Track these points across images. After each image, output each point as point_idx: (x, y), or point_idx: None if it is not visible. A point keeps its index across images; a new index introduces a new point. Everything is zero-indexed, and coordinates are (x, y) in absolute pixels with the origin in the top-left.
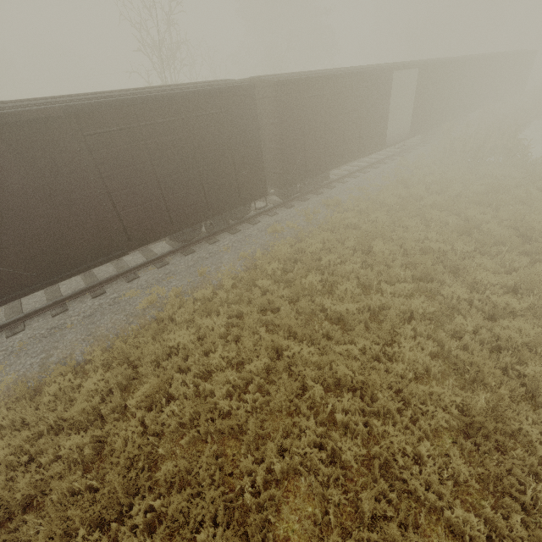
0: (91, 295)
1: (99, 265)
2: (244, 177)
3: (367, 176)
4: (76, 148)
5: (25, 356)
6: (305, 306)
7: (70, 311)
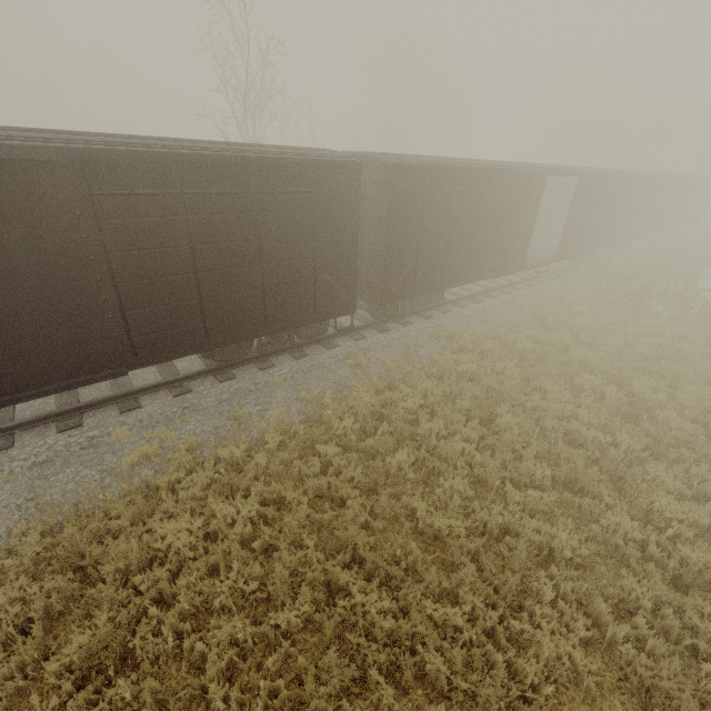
0: (57, 425)
1: (76, 387)
2: (326, 284)
3: (495, 303)
4: (75, 211)
5: None
6: (385, 505)
7: (16, 449)
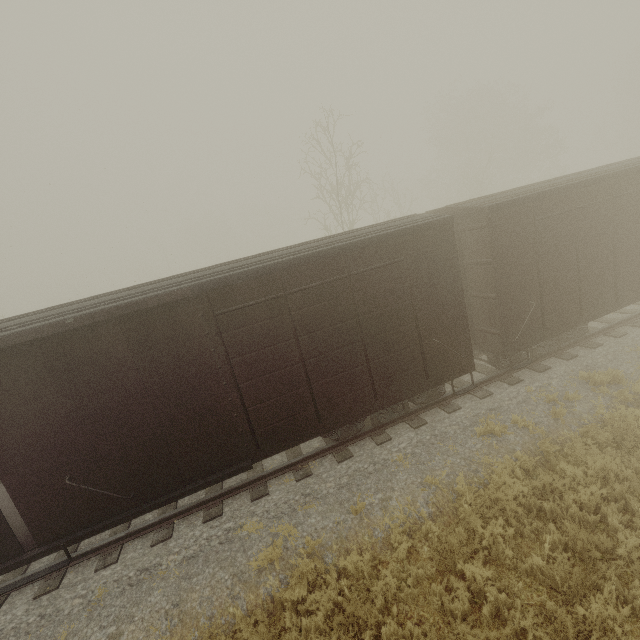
0: (203, 514)
1: (212, 484)
2: (434, 346)
3: None
4: (204, 331)
5: (96, 620)
6: None
7: (173, 540)
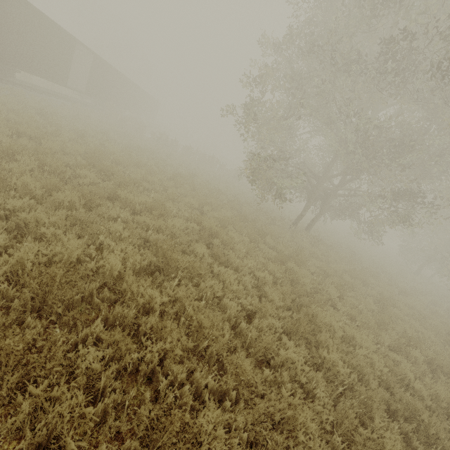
0: None
1: None
2: None
3: (50, 98)
4: None
5: None
6: None
7: None
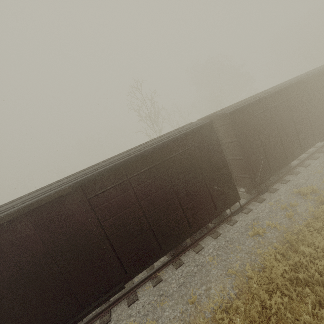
0: (99, 322)
1: (100, 305)
2: (216, 190)
3: None
4: (83, 210)
5: None
6: None
7: None
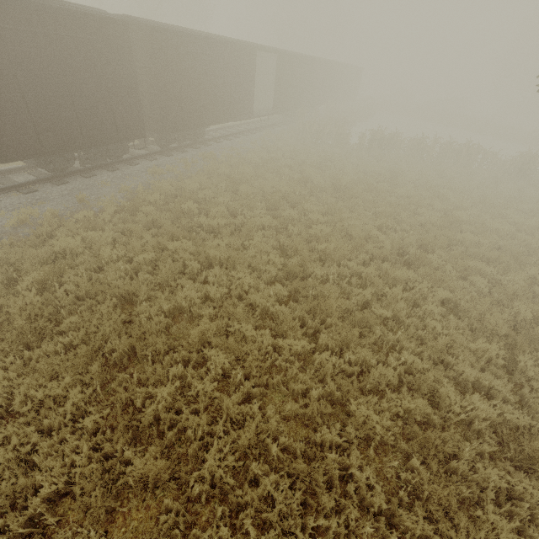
0: None
1: None
2: (121, 113)
3: (239, 140)
4: None
5: None
6: (185, 223)
7: None
